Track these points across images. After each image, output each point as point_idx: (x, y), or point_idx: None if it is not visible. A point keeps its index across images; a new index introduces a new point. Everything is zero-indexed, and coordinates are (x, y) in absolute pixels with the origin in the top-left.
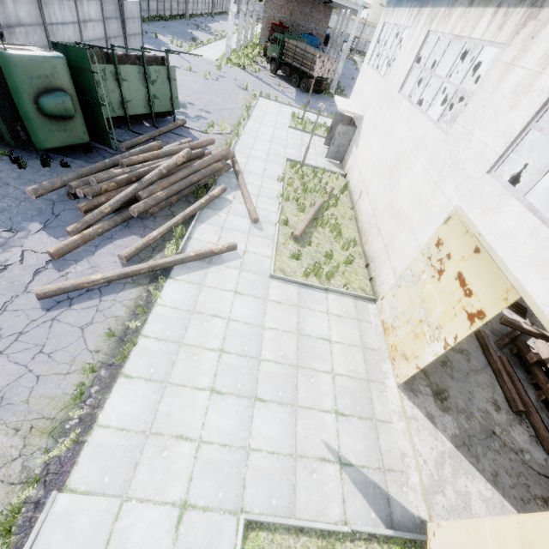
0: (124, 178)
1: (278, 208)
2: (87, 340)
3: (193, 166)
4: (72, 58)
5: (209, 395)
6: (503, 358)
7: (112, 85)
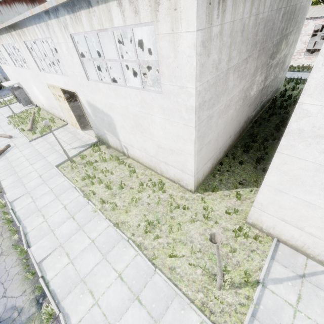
0: None
1: (17, 130)
2: None
3: None
4: None
5: (31, 165)
6: None
7: None
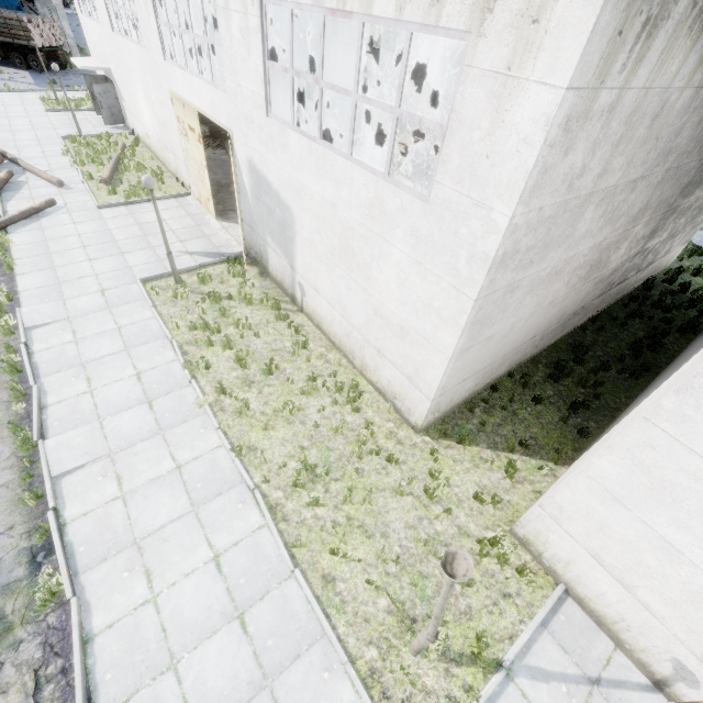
0: None
1: (78, 172)
2: None
3: None
4: None
5: (90, 262)
6: None
7: None
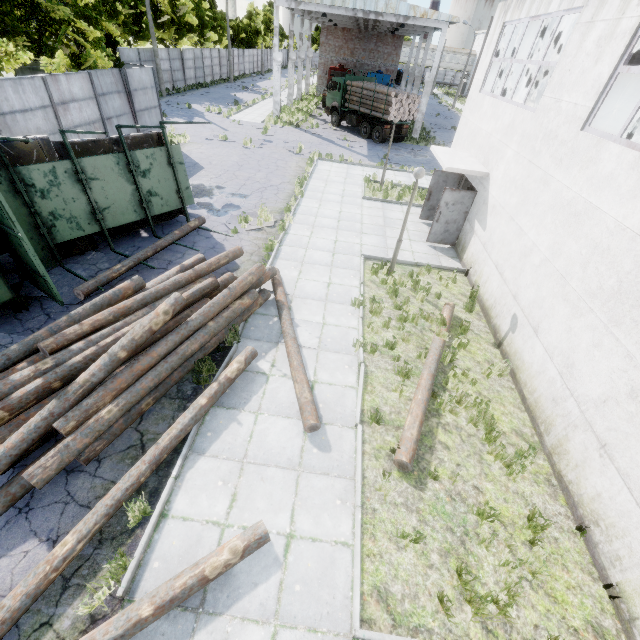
0: (31, 391)
1: (357, 373)
2: None
3: (189, 323)
4: None
5: None
6: None
7: (72, 190)
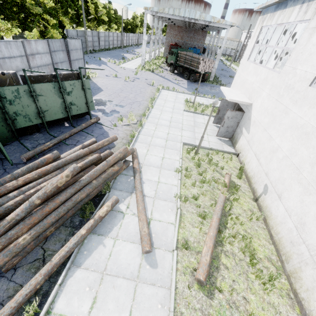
0: None
1: (176, 214)
2: None
3: (81, 181)
4: None
5: None
6: None
7: (27, 101)
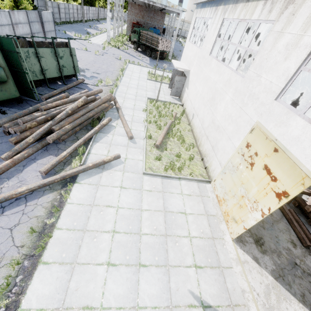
0: (42, 118)
1: (144, 128)
2: (15, 238)
3: (89, 107)
4: (3, 45)
5: (107, 268)
6: (291, 210)
7: (34, 60)
